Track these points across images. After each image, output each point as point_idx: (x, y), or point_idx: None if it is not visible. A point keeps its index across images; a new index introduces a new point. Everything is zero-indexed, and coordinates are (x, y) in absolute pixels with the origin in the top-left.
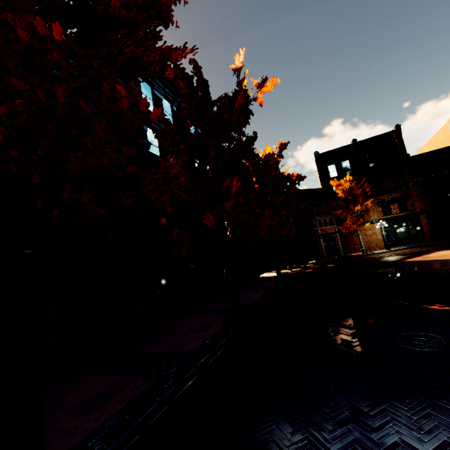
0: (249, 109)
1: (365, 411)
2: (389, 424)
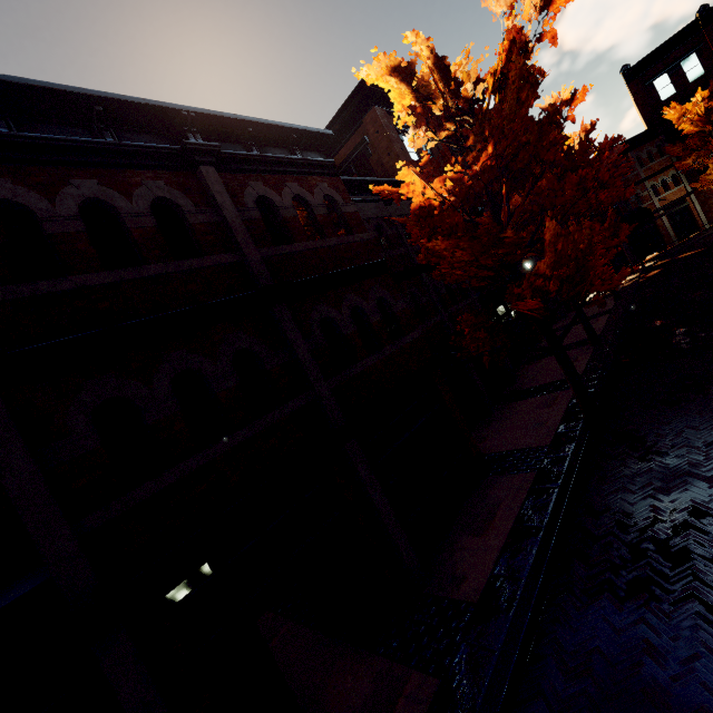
0: (562, 136)
1: None
2: None
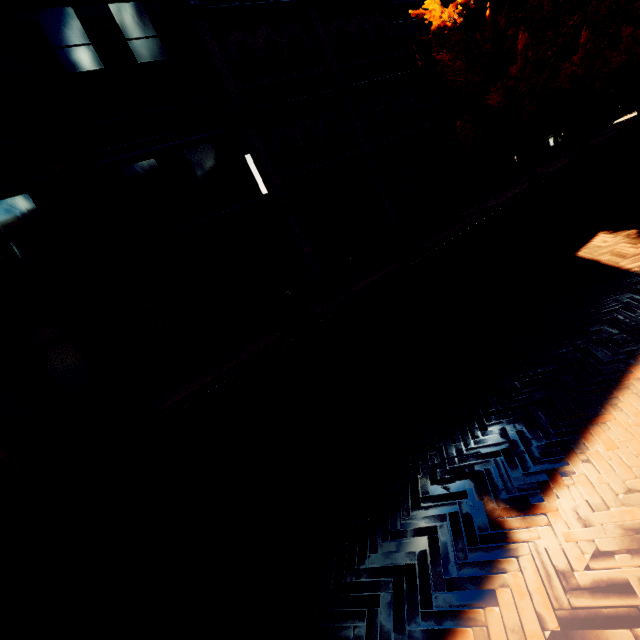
0: None
1: None
2: None
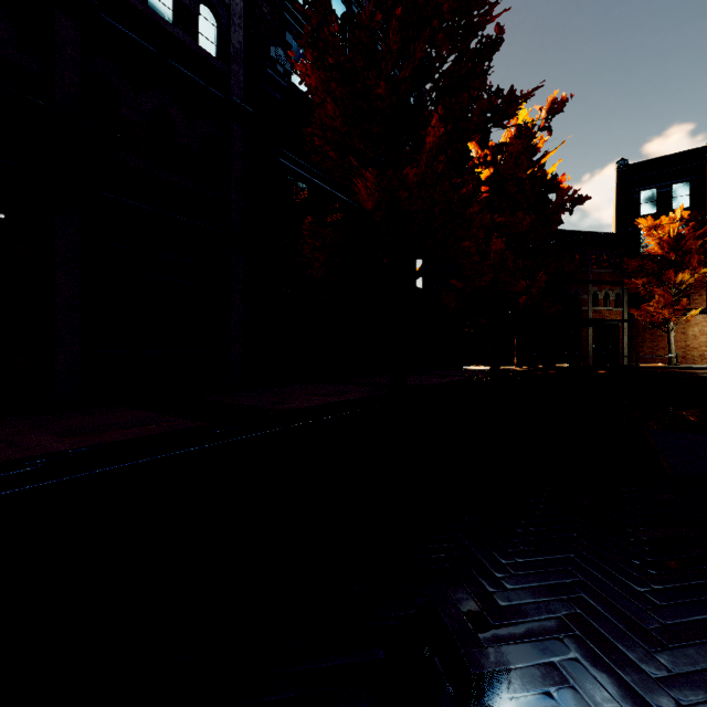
0: None
1: (629, 541)
2: (706, 579)
